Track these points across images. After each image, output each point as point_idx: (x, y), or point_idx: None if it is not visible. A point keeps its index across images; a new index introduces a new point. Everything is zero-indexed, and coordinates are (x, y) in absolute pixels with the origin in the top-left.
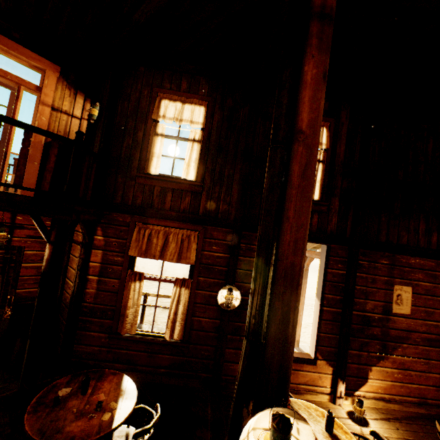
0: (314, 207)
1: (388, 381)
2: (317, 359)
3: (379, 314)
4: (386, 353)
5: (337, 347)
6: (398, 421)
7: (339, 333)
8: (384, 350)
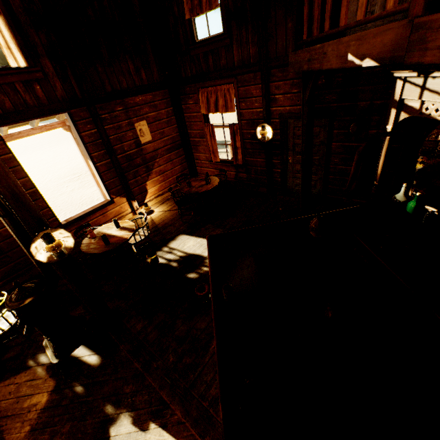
0: (28, 76)
1: (158, 185)
2: (113, 199)
3: (135, 149)
4: (150, 171)
5: (121, 184)
6: (168, 200)
7: (118, 175)
8: (149, 170)
